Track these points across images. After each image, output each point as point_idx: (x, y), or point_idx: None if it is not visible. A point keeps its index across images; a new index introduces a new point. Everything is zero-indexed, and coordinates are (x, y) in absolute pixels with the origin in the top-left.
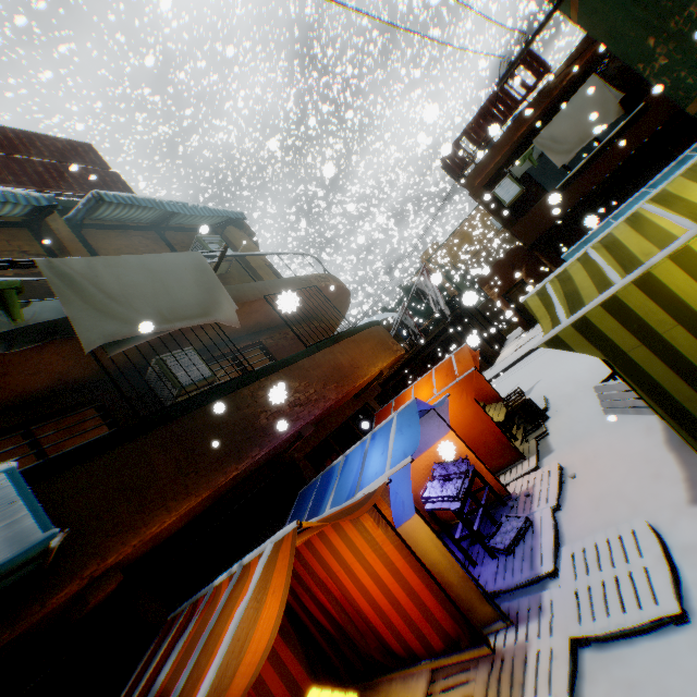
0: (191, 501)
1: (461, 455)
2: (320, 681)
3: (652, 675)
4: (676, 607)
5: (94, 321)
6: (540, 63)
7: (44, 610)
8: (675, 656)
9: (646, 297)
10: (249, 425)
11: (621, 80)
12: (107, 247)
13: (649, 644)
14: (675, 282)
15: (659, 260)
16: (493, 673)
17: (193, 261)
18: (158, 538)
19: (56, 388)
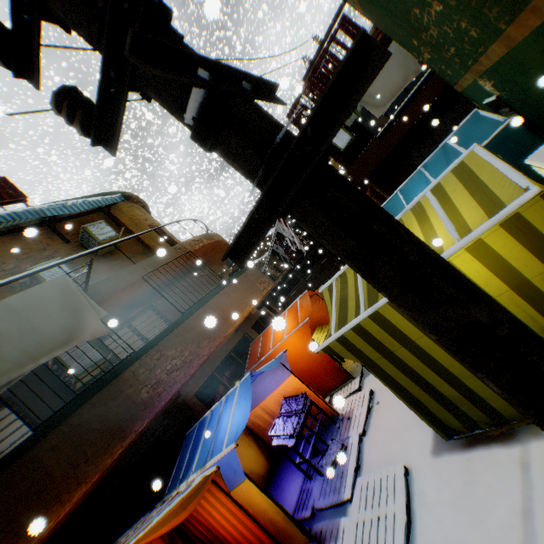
0: (83, 488)
1: (302, 390)
2: None
3: None
4: None
5: None
6: (355, 27)
7: None
8: None
9: (380, 327)
10: (132, 403)
11: None
12: (4, 254)
13: None
14: (396, 320)
15: (383, 304)
16: None
17: (59, 287)
18: (60, 523)
19: None
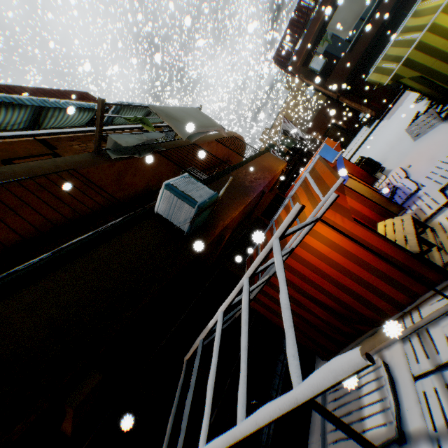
0: (240, 207)
1: None
2: None
3: None
4: None
5: (182, 125)
6: None
7: (215, 234)
8: None
9: (434, 36)
10: (243, 185)
11: None
12: None
13: None
14: (446, 23)
15: (436, 16)
16: None
17: (194, 110)
18: (233, 223)
19: (145, 190)
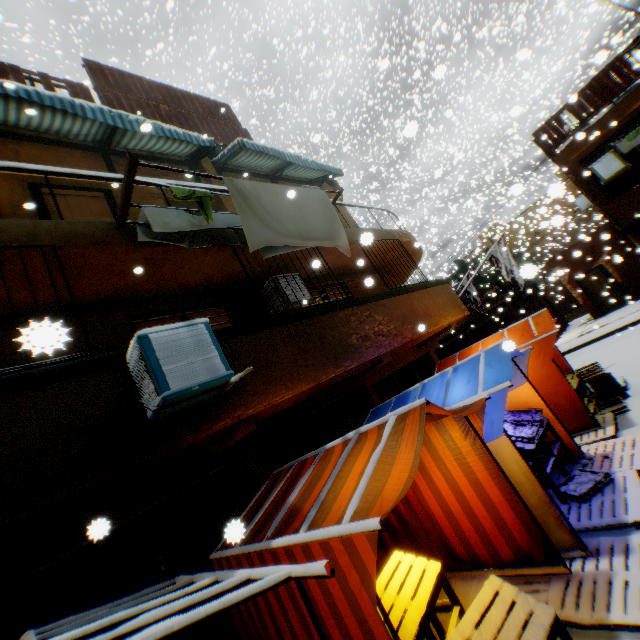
0: (302, 386)
1: (532, 408)
2: (378, 564)
3: None
4: None
5: (258, 228)
6: None
7: (210, 430)
8: None
9: None
10: (344, 341)
11: None
12: None
13: None
14: None
15: None
16: (568, 589)
17: (319, 197)
18: (276, 408)
19: (202, 287)
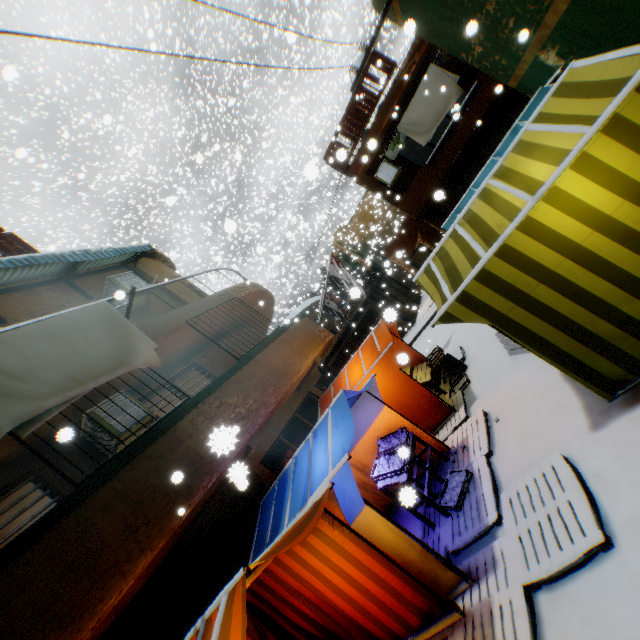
0: (147, 556)
1: (399, 425)
2: None
3: (596, 607)
4: (600, 535)
5: None
6: (387, 61)
7: None
8: (610, 583)
9: (509, 265)
10: (195, 455)
11: (455, 64)
12: (15, 311)
13: (587, 575)
14: (528, 248)
15: (511, 232)
16: (468, 637)
17: (100, 313)
18: (120, 606)
19: None
